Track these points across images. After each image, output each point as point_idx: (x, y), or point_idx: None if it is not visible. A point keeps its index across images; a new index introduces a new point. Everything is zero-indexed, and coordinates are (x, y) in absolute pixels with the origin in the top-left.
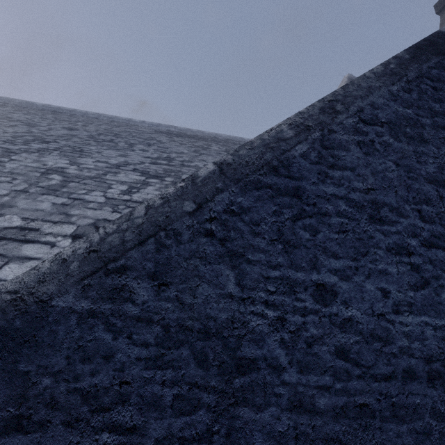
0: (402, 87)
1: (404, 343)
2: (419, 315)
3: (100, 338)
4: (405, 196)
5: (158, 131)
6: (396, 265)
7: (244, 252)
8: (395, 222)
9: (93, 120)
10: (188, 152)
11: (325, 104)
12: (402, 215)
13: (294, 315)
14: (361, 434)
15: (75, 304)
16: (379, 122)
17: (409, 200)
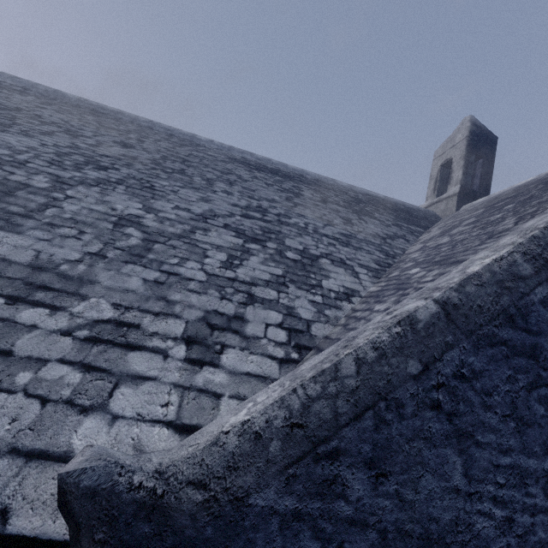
0: None
1: None
2: None
3: None
4: None
5: (232, 159)
6: None
7: (473, 432)
8: None
9: (147, 131)
10: (281, 200)
11: None
12: None
13: (523, 514)
14: None
15: (277, 503)
16: None
17: None
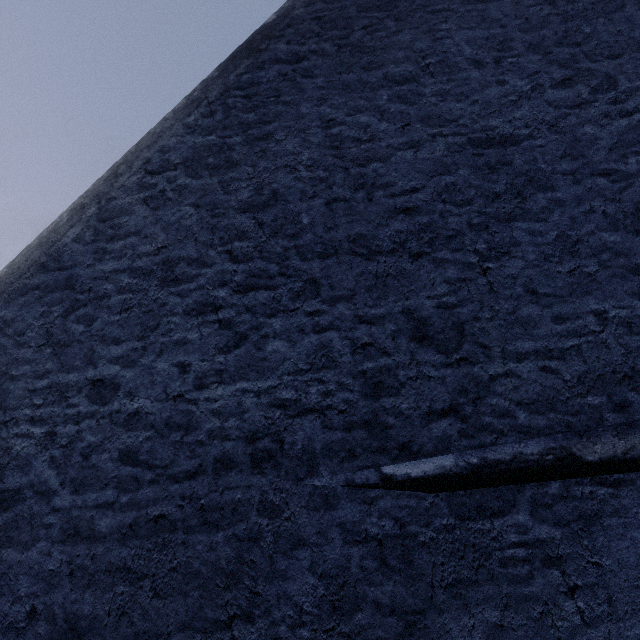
0: (202, 114)
1: (214, 425)
2: (233, 382)
3: None
4: (209, 240)
5: None
6: (199, 328)
7: (7, 370)
8: (197, 276)
9: None
10: None
11: (113, 171)
12: (205, 264)
13: (66, 425)
14: (158, 555)
15: None
16: (171, 165)
17: (214, 243)
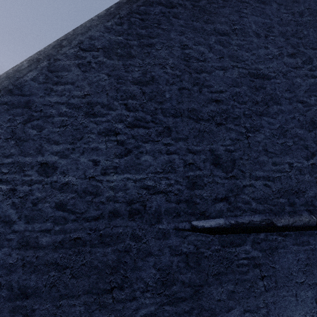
0: (116, 22)
1: (110, 194)
2: (123, 174)
3: None
4: (115, 96)
5: None
6: (105, 143)
7: None
8: (106, 114)
9: None
10: None
11: (58, 43)
12: (111, 109)
13: (23, 186)
14: (75, 257)
15: None
16: (95, 48)
17: (117, 98)
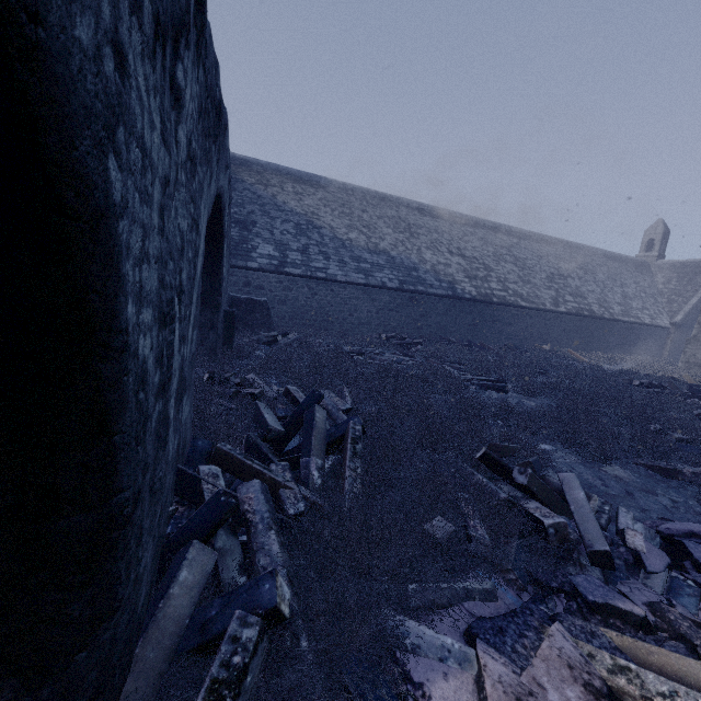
0: None
1: None
2: None
3: (683, 326)
4: None
5: (604, 257)
6: None
7: (692, 317)
8: None
9: (583, 251)
10: (632, 277)
11: None
12: None
13: (694, 323)
14: None
15: (683, 323)
16: None
17: None
